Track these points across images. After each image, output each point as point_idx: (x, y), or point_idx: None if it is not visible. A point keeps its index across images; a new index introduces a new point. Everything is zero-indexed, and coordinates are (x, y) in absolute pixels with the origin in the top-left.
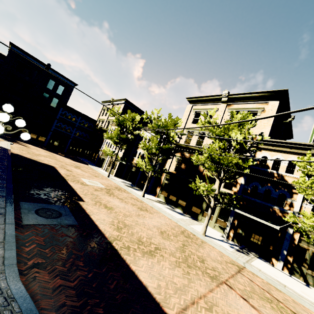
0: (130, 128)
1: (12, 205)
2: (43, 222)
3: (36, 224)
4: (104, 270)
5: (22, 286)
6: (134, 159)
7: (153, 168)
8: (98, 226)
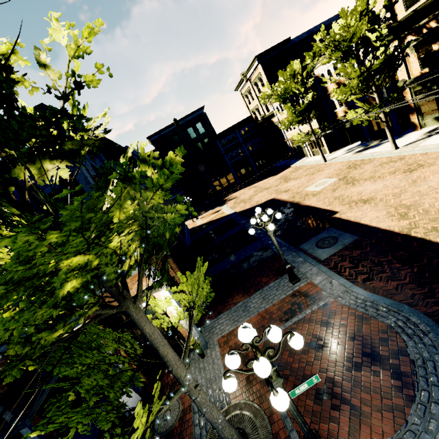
0: (301, 91)
1: (300, 253)
2: (332, 251)
3: (329, 256)
4: (425, 261)
5: (373, 294)
6: (336, 113)
7: (381, 107)
8: (378, 228)
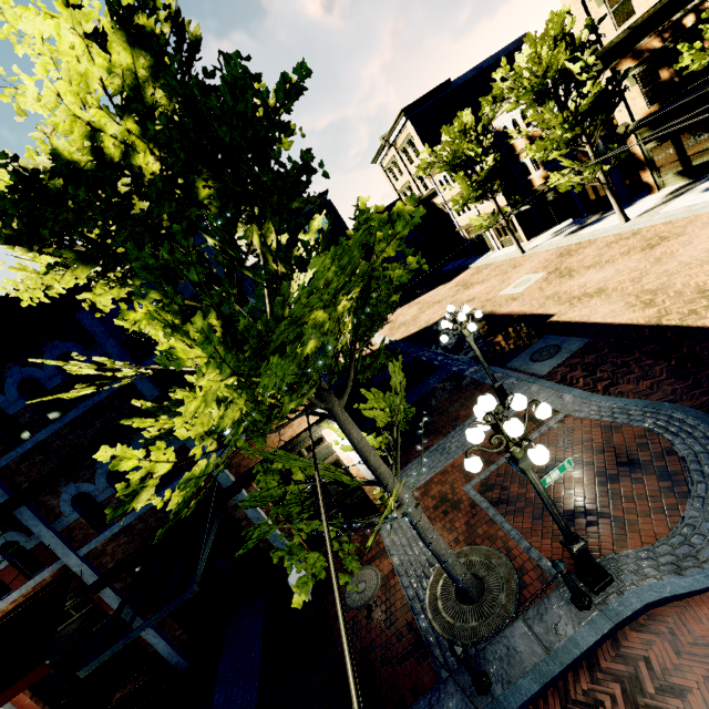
0: (478, 153)
1: (509, 372)
2: (556, 363)
3: (552, 369)
4: (684, 350)
5: (621, 399)
6: (531, 181)
7: (598, 164)
8: (616, 323)
